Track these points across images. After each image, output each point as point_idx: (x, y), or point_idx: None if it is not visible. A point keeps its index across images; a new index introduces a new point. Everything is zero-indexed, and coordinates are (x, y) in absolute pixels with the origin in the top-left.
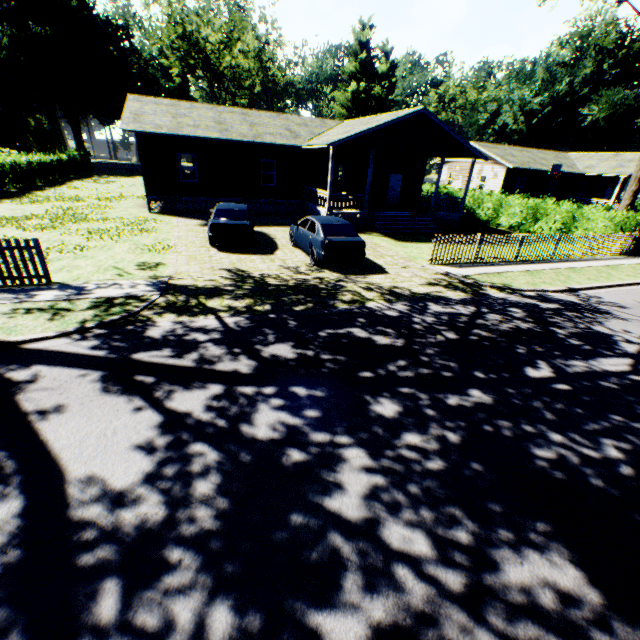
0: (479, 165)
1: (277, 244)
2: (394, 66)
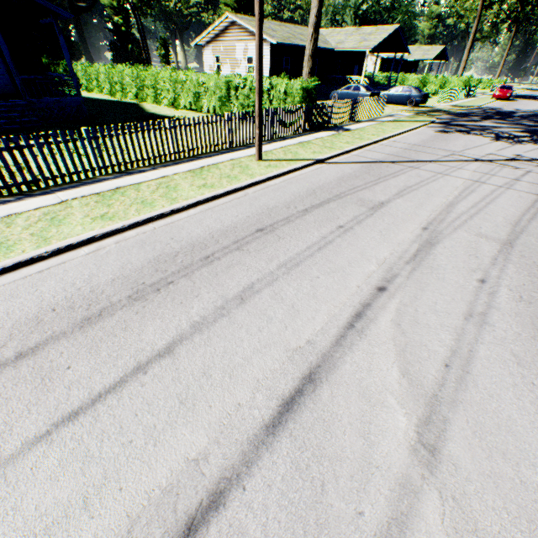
0: None
1: None
2: None
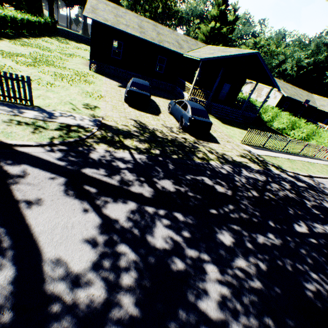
0: (268, 89)
1: (160, 109)
2: (237, 19)
